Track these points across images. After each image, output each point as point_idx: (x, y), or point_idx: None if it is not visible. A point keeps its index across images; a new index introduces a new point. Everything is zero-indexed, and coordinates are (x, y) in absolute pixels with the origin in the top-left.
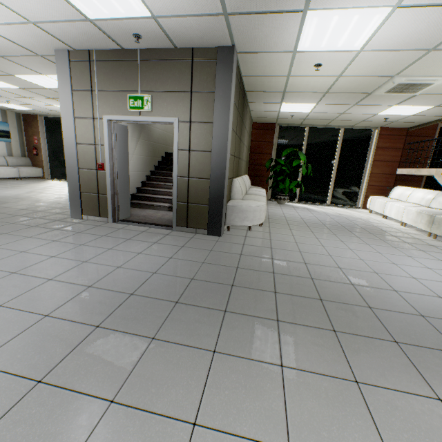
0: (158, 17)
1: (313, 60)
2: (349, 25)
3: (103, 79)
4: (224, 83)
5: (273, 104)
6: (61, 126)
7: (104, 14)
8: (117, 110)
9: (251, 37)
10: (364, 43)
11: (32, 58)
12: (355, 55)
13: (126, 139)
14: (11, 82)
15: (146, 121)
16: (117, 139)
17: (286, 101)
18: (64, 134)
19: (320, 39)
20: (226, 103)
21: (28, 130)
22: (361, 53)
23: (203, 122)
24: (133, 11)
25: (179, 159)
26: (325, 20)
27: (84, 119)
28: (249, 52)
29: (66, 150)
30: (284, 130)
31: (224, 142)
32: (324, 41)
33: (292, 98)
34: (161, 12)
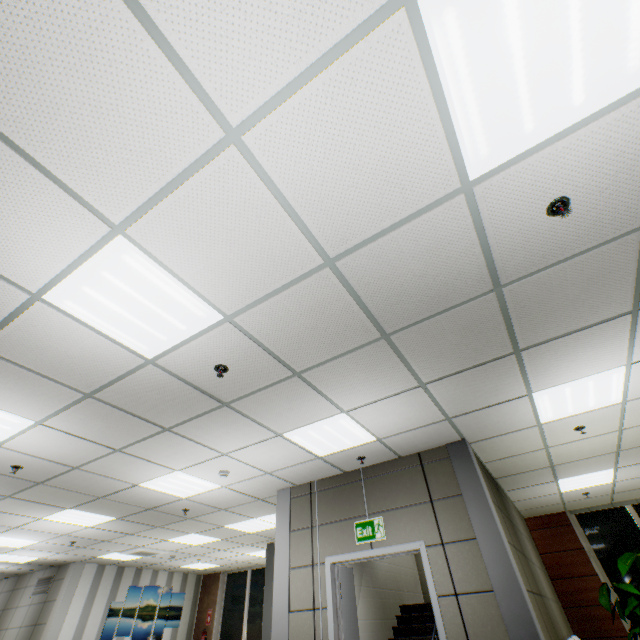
0: (382, 438)
1: (567, 425)
2: (587, 388)
3: (325, 509)
4: (469, 479)
5: (544, 484)
6: (245, 584)
7: (333, 449)
8: (342, 545)
9: (481, 426)
10: (621, 395)
11: (251, 503)
12: (620, 406)
13: (351, 589)
14: (216, 534)
15: (380, 554)
16: (342, 591)
17: (561, 475)
18: (274, 597)
19: (562, 407)
20: (482, 505)
21: (203, 600)
22: (627, 403)
23: (460, 539)
24: (360, 440)
25: (444, 613)
26: (556, 393)
27: (301, 568)
28: (483, 439)
29: (274, 626)
30: (587, 519)
31: (507, 567)
32: (568, 407)
33: (568, 469)
34: (385, 433)
